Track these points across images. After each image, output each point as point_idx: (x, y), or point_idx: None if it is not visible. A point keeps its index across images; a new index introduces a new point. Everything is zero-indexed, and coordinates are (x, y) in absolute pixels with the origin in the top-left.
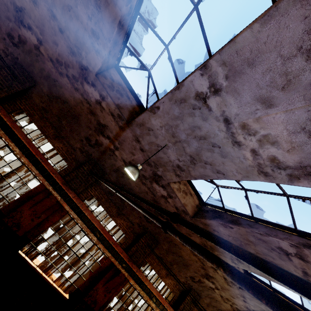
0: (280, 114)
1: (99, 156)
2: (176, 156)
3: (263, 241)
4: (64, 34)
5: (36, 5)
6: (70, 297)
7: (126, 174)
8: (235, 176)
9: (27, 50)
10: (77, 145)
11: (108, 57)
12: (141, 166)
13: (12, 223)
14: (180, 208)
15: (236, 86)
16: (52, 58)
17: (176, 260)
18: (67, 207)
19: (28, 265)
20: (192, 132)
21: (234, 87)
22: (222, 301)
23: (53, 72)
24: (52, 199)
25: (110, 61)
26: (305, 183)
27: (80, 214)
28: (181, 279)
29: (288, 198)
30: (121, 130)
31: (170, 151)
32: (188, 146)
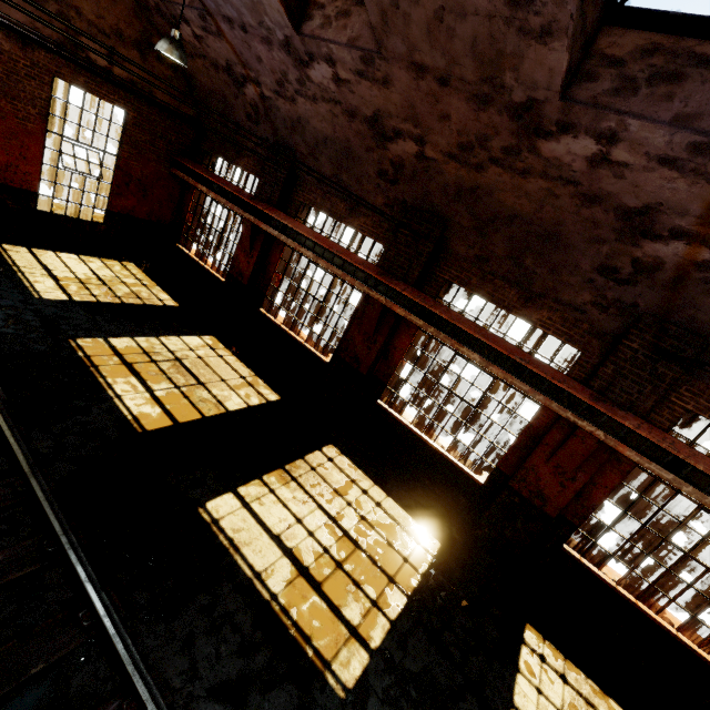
0: None
1: (665, 300)
2: None
3: None
4: (451, 83)
5: (389, 84)
6: None
7: None
8: None
9: (411, 175)
10: (581, 298)
11: (580, 14)
12: None
13: (527, 491)
14: None
15: None
16: (450, 150)
17: None
18: (632, 453)
19: (595, 576)
20: None
21: None
22: None
23: (463, 176)
24: (584, 439)
25: (589, 21)
26: None
27: (679, 469)
28: None
29: None
30: None
31: None
32: None
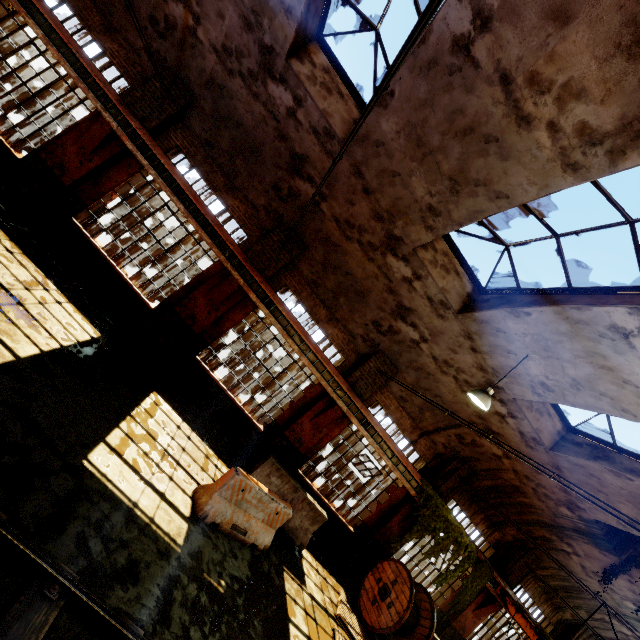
0: None
1: (178, 58)
2: None
3: (434, 66)
4: None
5: None
6: (157, 308)
7: (225, 88)
8: None
9: None
10: (140, 43)
11: None
12: None
13: (53, 163)
14: (319, 126)
15: None
16: None
17: (342, 285)
18: (130, 143)
19: (89, 243)
20: None
21: None
22: (438, 371)
23: None
24: (103, 125)
25: None
26: None
27: (153, 161)
28: (357, 330)
29: None
30: None
31: None
32: None
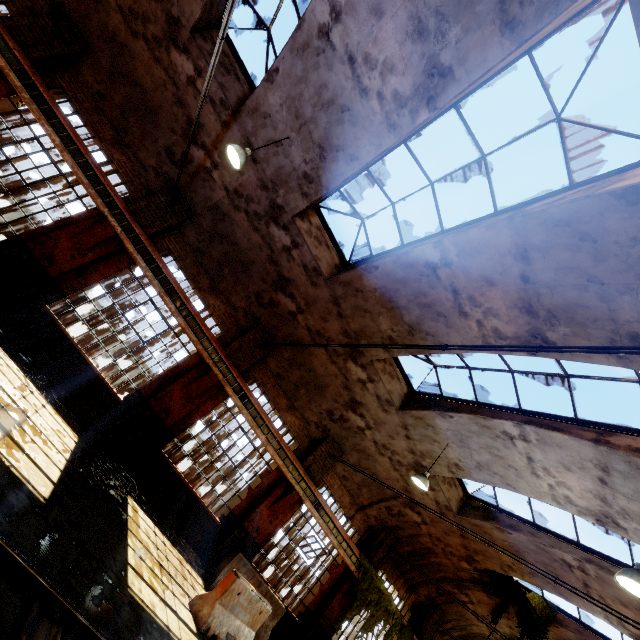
0: (389, 23)
1: (187, 183)
2: (302, 156)
3: (411, 267)
4: None
5: None
6: (126, 400)
7: (228, 215)
8: (369, 154)
9: None
10: (150, 162)
11: (211, 2)
12: (250, 150)
13: (41, 253)
14: (309, 265)
15: (353, 1)
16: (123, 6)
17: (304, 379)
18: (131, 247)
19: (61, 332)
20: (319, 98)
21: (352, 2)
22: (377, 453)
23: (122, 31)
24: (107, 228)
25: (214, 13)
26: (423, 115)
27: (151, 264)
28: (312, 417)
29: (433, 188)
30: (225, 130)
31: (294, 150)
32: (315, 127)
